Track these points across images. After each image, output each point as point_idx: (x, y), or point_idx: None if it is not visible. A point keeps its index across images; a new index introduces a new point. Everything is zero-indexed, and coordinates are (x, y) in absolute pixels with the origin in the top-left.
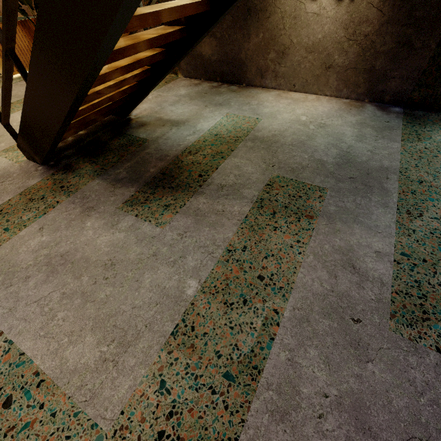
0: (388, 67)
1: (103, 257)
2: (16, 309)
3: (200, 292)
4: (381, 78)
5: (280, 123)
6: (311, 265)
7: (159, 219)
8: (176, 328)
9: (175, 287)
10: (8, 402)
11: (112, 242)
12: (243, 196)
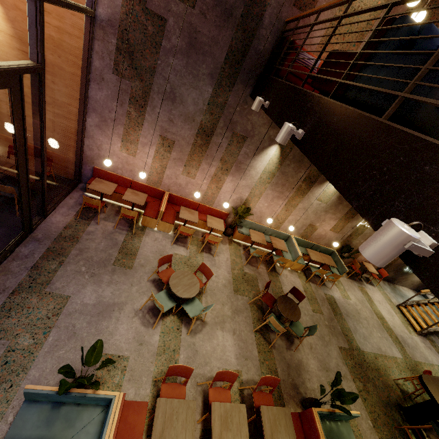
0: (421, 286)
1: None
2: None
3: None
4: (419, 287)
5: None
6: None
7: None
8: None
9: None
10: None
11: None
12: None
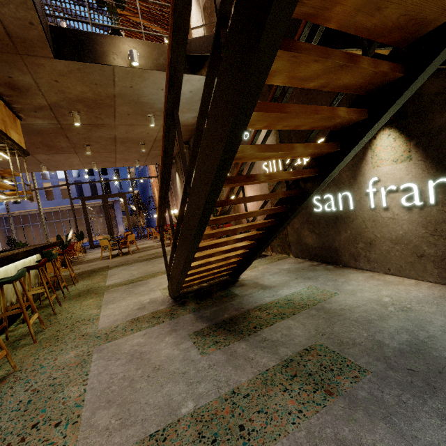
0: None
1: (158, 362)
2: (101, 374)
3: (189, 414)
4: None
5: (355, 300)
6: (297, 440)
7: (205, 349)
8: (156, 432)
9: (178, 402)
10: (58, 424)
11: (169, 355)
12: (277, 352)
